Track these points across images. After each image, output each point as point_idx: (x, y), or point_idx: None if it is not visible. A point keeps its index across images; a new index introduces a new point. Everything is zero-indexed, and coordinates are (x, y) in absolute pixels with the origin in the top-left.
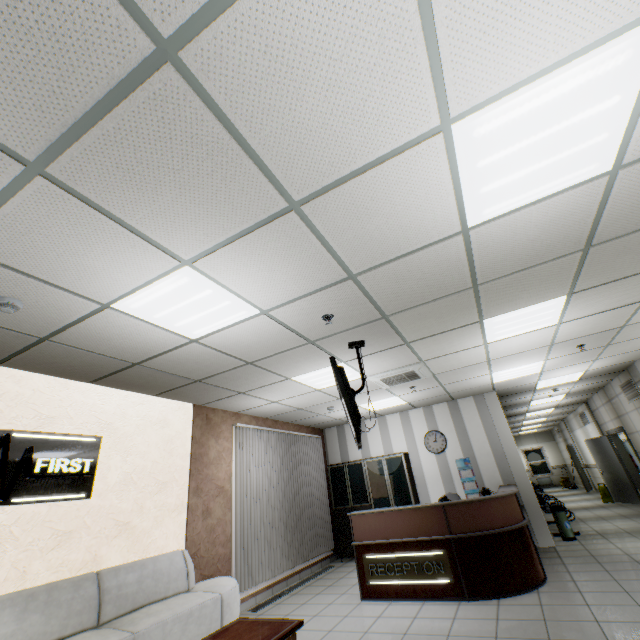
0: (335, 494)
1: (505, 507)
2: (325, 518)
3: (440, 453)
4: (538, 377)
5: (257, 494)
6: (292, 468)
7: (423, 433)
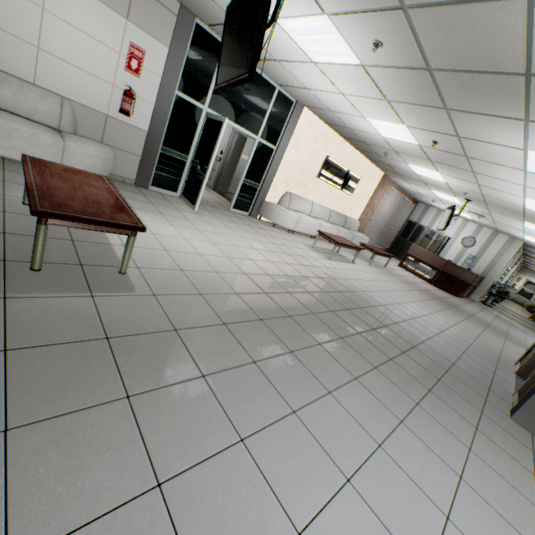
0: (403, 232)
1: (468, 275)
2: (392, 237)
3: (465, 247)
4: None
5: (380, 216)
6: (395, 213)
7: (466, 235)
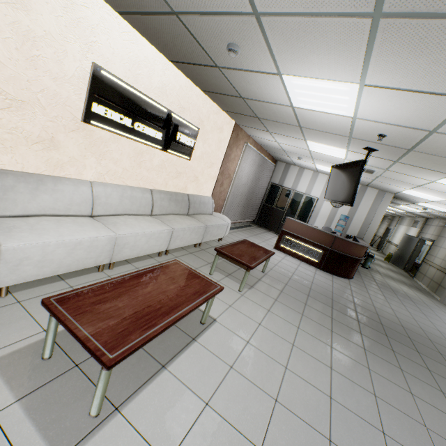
0: (268, 198)
1: (361, 250)
2: (257, 206)
3: (335, 207)
4: (427, 201)
5: (241, 184)
6: (257, 177)
7: None
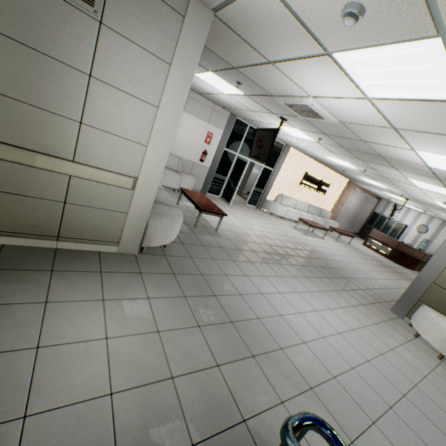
0: (369, 220)
1: (417, 253)
2: (360, 224)
3: (420, 233)
4: None
5: (349, 208)
6: (361, 206)
7: (420, 224)
